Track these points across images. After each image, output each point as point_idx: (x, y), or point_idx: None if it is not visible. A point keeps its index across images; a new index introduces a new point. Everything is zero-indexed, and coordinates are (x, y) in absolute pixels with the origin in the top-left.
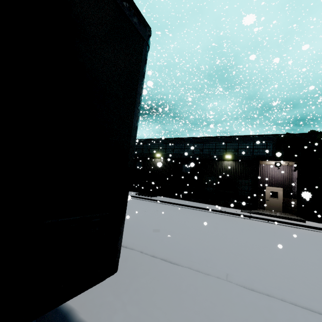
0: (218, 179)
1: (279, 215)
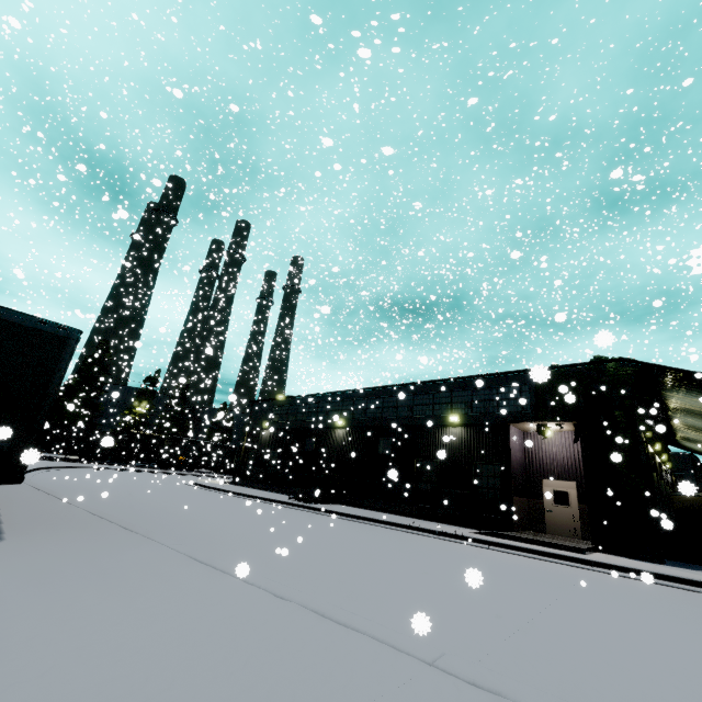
0: (439, 466)
1: (540, 539)
